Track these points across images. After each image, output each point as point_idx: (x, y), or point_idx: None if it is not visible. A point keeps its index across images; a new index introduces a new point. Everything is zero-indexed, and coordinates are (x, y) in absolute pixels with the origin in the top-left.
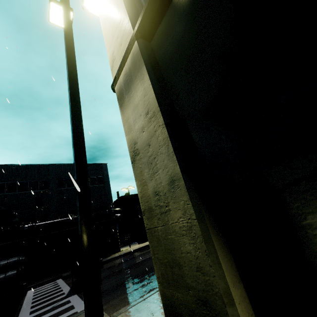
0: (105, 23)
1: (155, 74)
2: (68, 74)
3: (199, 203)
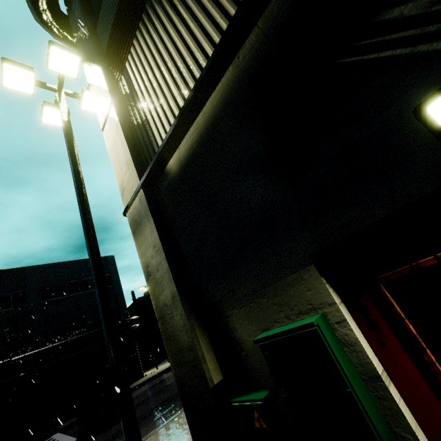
0: (112, 151)
1: (158, 218)
2: (79, 199)
3: (188, 310)
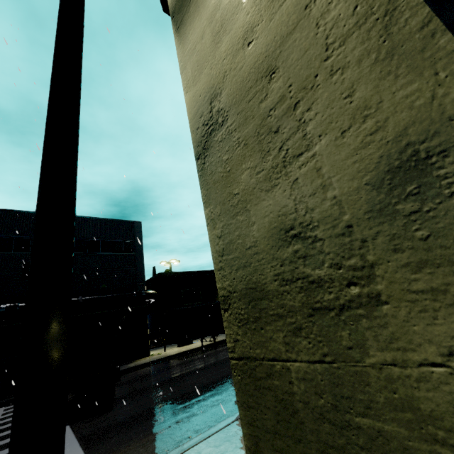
0: None
1: None
2: None
3: None
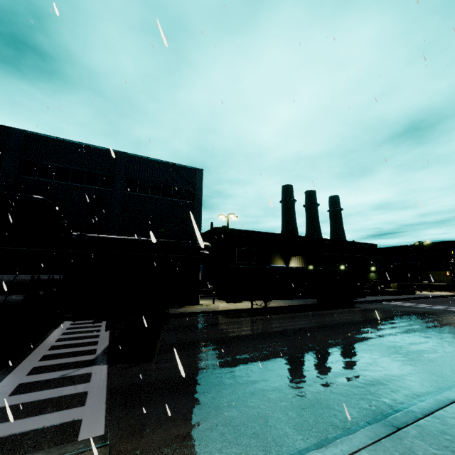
0: None
1: None
2: None
3: None
